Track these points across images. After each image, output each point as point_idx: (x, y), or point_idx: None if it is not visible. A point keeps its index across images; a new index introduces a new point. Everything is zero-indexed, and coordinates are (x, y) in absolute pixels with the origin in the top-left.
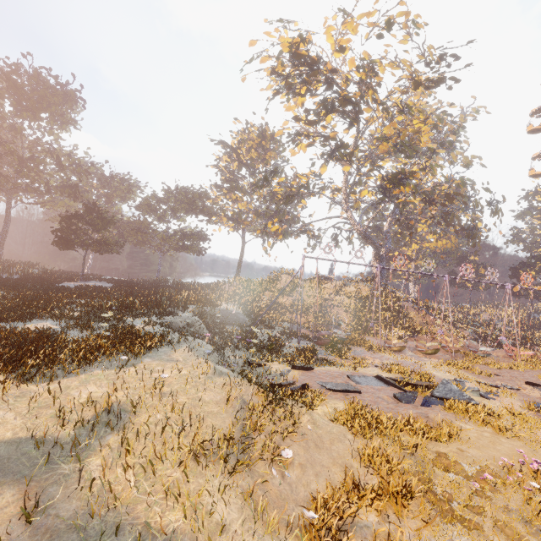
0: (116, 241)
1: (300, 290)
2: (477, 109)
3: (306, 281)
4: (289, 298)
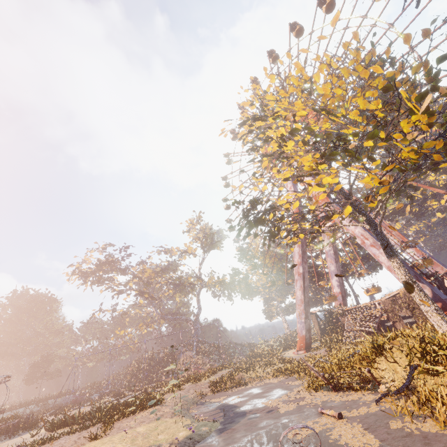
0: (57, 369)
1: None
2: (202, 228)
3: None
4: None
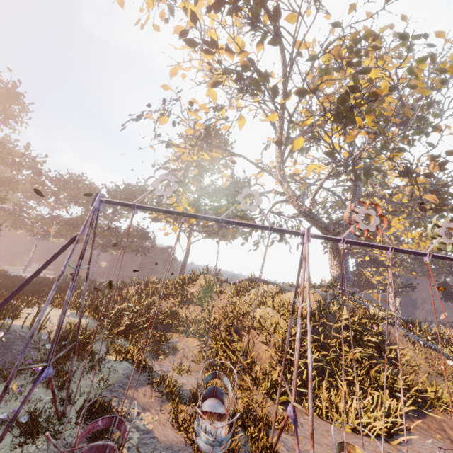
0: None
1: (216, 296)
2: None
3: (235, 284)
4: (197, 309)
